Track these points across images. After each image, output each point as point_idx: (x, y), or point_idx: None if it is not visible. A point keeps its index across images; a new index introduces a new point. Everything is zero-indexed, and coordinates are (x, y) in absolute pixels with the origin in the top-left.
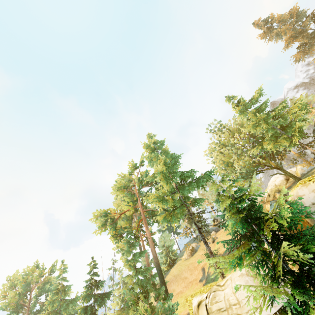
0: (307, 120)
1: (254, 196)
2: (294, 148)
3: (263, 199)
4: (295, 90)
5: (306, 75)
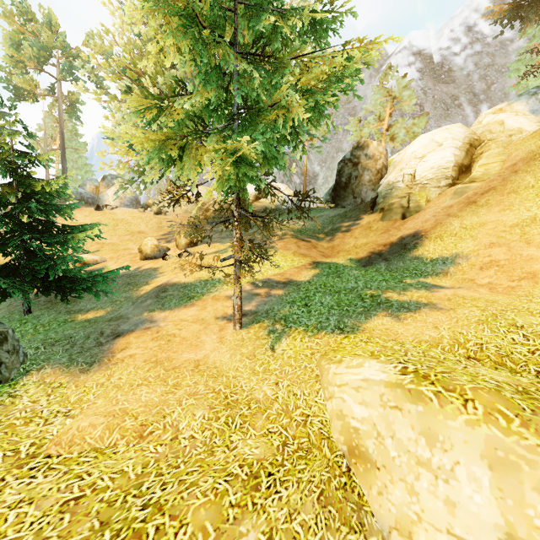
0: (366, 129)
1: (201, 187)
2: (314, 156)
3: (207, 200)
4: (411, 59)
5: (447, 47)
